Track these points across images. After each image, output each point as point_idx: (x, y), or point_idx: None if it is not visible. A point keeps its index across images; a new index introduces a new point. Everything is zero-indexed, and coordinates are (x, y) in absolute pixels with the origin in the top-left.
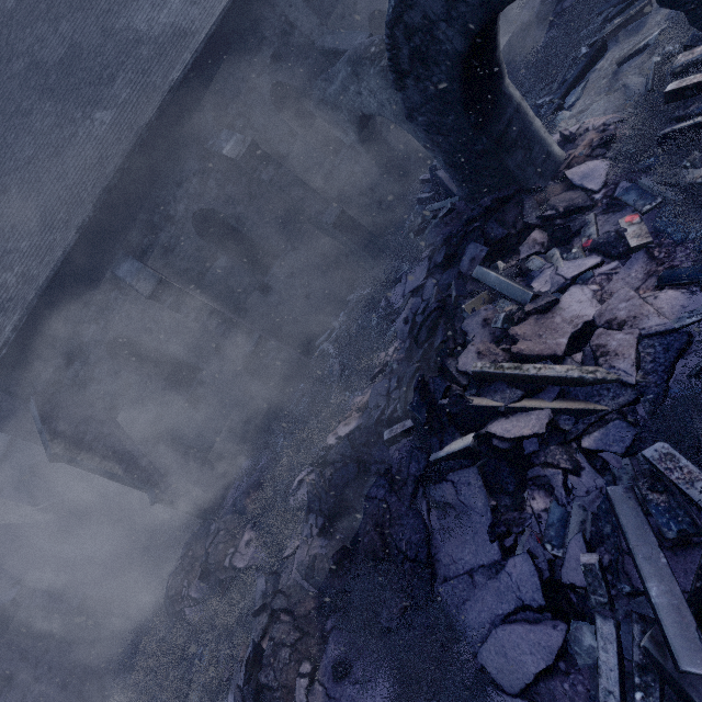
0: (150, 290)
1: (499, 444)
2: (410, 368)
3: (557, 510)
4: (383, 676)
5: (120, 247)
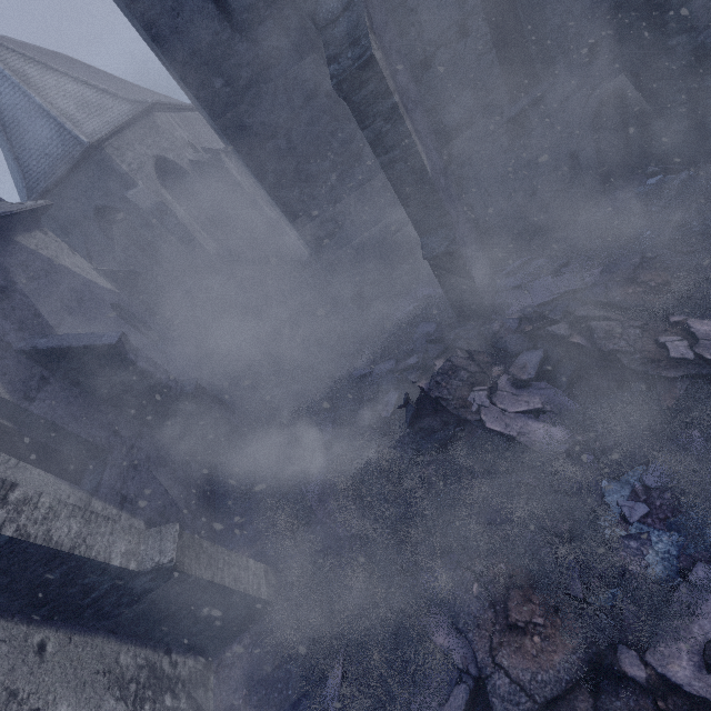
0: None
1: None
2: None
3: None
4: None
5: None
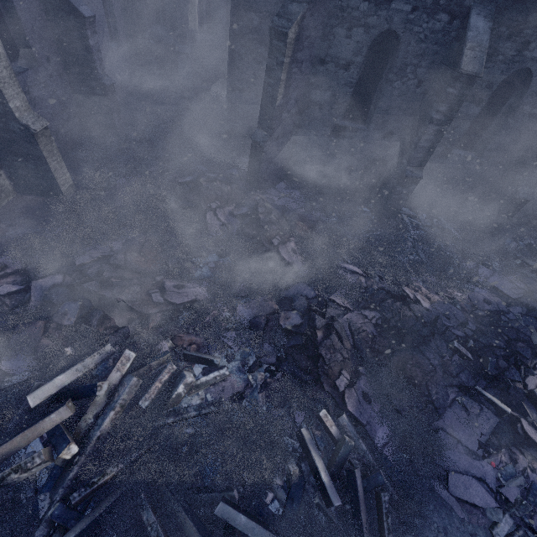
0: (468, 70)
1: (519, 428)
2: (497, 339)
3: (511, 469)
4: (386, 423)
5: (499, 3)
